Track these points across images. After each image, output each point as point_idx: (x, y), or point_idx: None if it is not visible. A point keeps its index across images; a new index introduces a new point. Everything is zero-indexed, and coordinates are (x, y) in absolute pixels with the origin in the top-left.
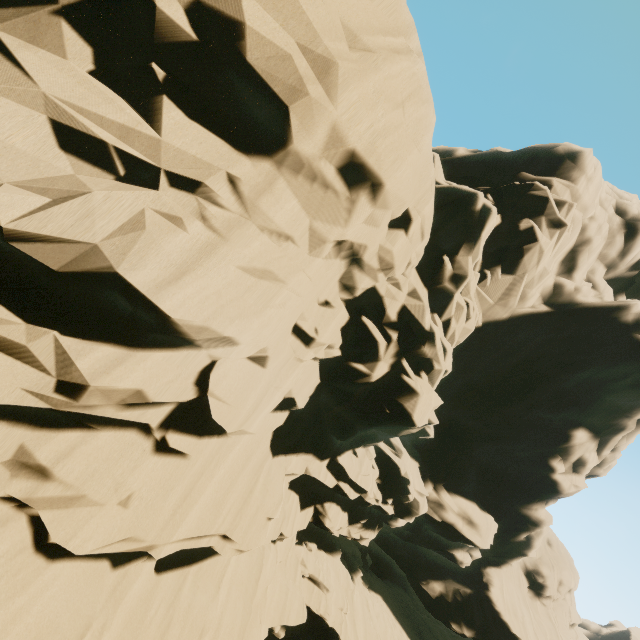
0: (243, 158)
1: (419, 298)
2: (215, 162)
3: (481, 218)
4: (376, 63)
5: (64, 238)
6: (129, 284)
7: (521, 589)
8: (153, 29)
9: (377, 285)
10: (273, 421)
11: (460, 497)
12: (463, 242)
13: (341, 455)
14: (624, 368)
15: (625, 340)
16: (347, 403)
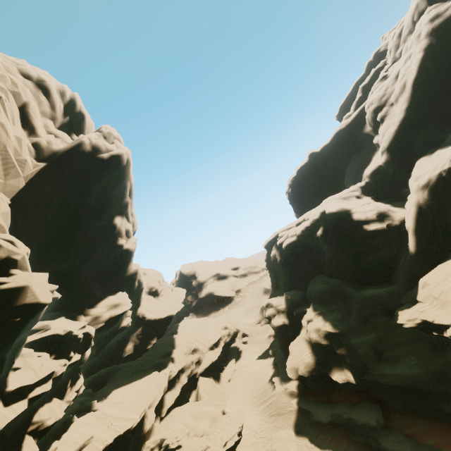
0: None
1: None
2: None
3: None
4: None
5: None
6: None
7: (153, 301)
8: None
9: None
10: None
11: (101, 302)
12: None
13: (8, 385)
14: (107, 176)
15: (96, 161)
16: None
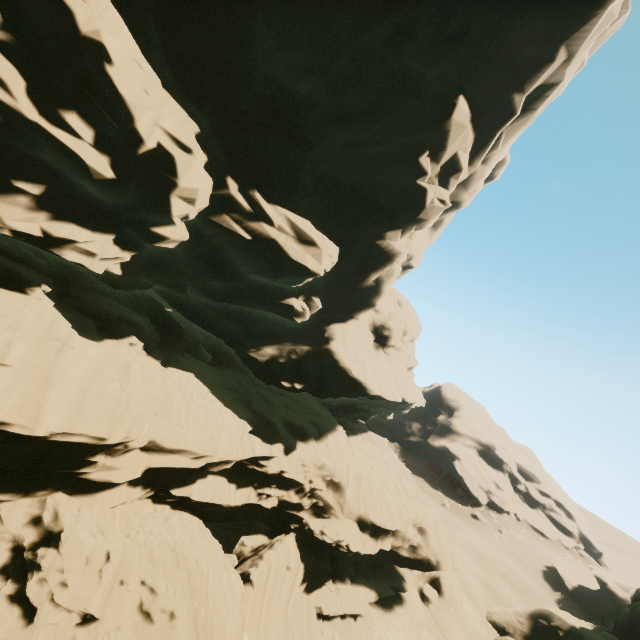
0: None
1: None
2: None
3: None
4: None
5: None
6: None
7: (366, 342)
8: None
9: None
10: None
11: (286, 211)
12: None
13: None
14: None
15: None
16: None
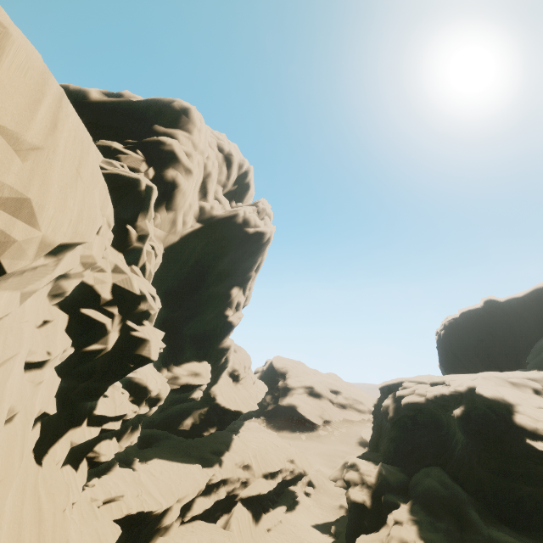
0: None
1: (123, 272)
2: None
3: (147, 193)
4: (48, 158)
5: None
6: None
7: (230, 385)
8: None
9: (85, 279)
10: (30, 443)
11: (186, 364)
12: (139, 212)
13: (96, 408)
14: (244, 248)
15: (242, 233)
16: (93, 377)
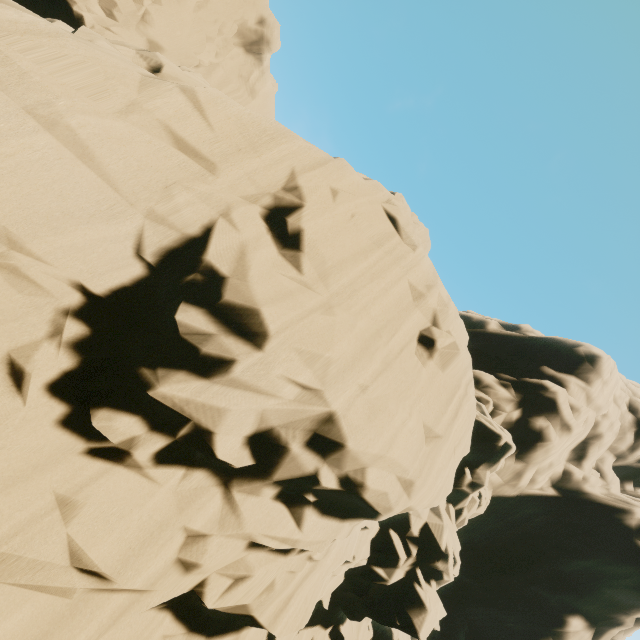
0: (345, 523)
1: (440, 515)
2: (329, 536)
3: (502, 449)
4: (441, 444)
5: (236, 604)
6: (260, 620)
7: None
8: (317, 486)
9: None
10: None
11: None
12: (484, 461)
13: (344, 623)
14: (624, 569)
15: (627, 543)
16: (362, 596)
